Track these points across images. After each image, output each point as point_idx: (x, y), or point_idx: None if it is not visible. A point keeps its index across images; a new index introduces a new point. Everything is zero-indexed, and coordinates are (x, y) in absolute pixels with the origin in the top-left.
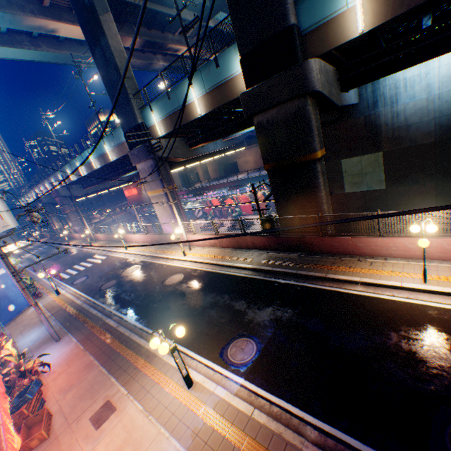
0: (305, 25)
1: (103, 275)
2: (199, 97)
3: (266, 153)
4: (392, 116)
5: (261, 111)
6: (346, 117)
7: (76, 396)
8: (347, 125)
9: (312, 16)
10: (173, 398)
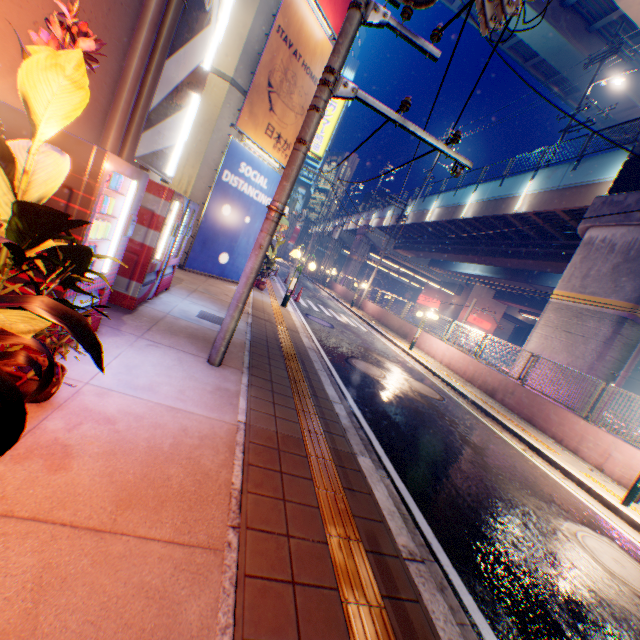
0: None
1: (359, 345)
2: None
3: None
4: None
5: None
6: None
7: None
8: None
9: None
10: None
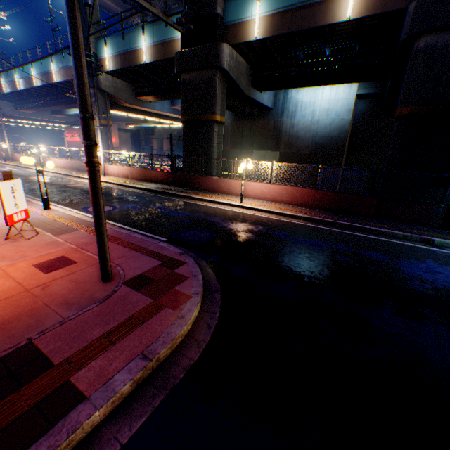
0: (227, 20)
1: None
2: (148, 47)
3: (184, 107)
4: (290, 127)
5: (186, 71)
6: (263, 117)
7: None
8: (262, 124)
9: (232, 15)
10: (30, 211)
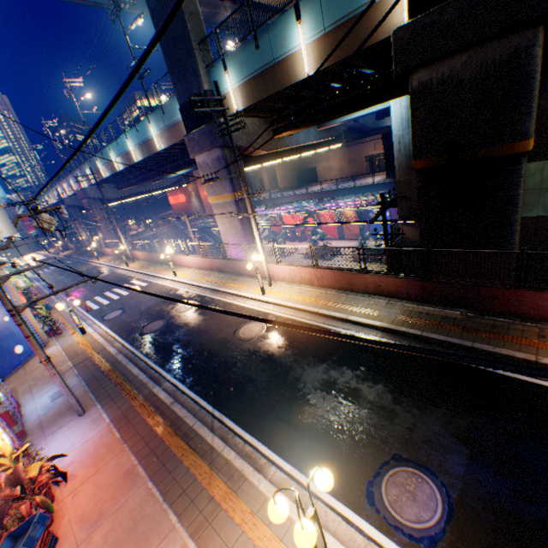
0: None
1: (145, 310)
2: (310, 42)
3: (423, 139)
4: None
5: (431, 61)
6: None
7: (109, 541)
8: None
9: None
10: None
